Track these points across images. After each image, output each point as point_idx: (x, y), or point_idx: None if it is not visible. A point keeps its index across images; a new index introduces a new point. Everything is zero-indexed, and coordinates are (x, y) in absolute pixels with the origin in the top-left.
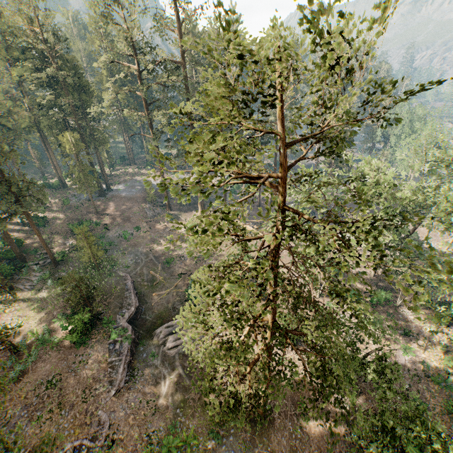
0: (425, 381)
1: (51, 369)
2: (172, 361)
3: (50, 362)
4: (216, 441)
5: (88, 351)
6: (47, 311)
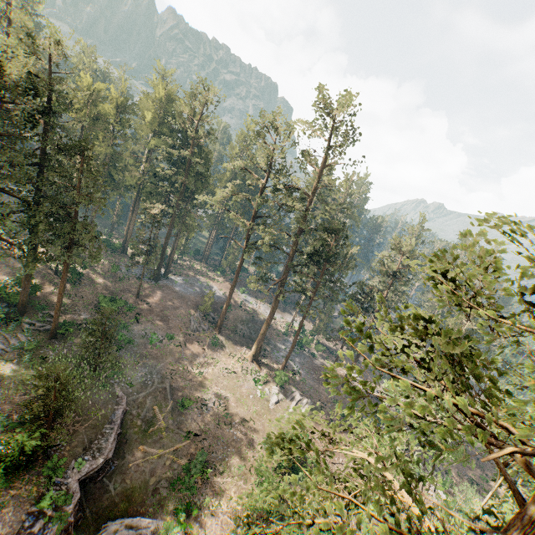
0: None
1: None
2: None
3: None
4: None
5: None
6: None
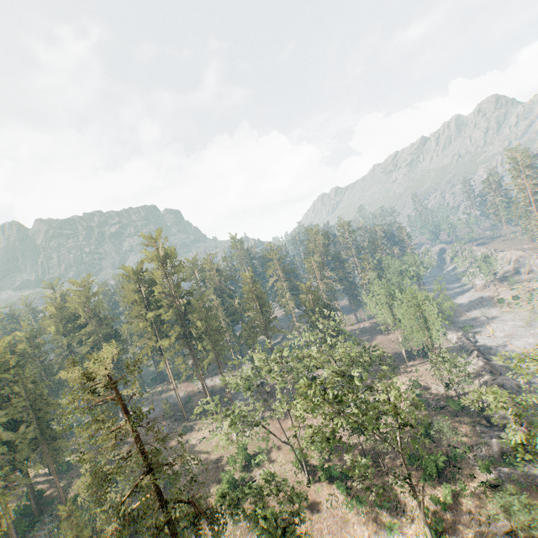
0: None
1: None
2: None
3: None
4: None
5: None
6: None
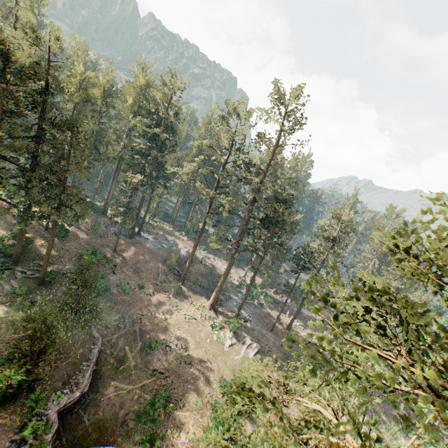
0: None
1: None
2: None
3: None
4: None
5: None
6: None
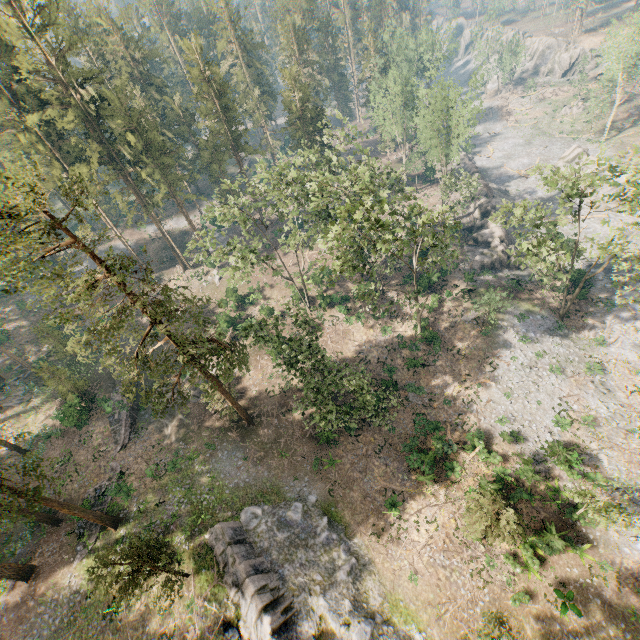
0: (399, 351)
1: (62, 452)
2: (172, 412)
3: (59, 448)
4: (213, 450)
5: (91, 429)
6: (43, 414)
